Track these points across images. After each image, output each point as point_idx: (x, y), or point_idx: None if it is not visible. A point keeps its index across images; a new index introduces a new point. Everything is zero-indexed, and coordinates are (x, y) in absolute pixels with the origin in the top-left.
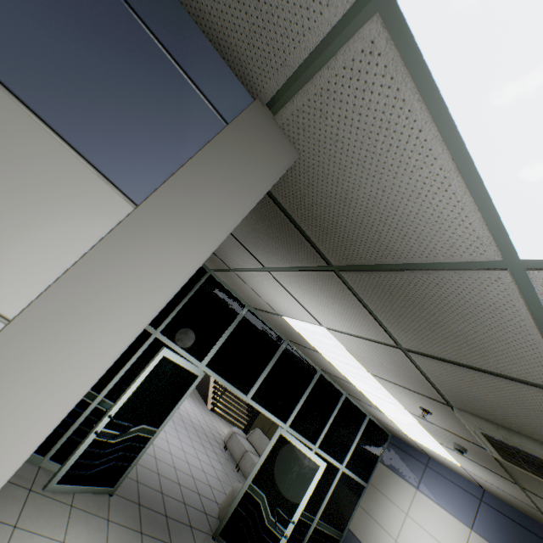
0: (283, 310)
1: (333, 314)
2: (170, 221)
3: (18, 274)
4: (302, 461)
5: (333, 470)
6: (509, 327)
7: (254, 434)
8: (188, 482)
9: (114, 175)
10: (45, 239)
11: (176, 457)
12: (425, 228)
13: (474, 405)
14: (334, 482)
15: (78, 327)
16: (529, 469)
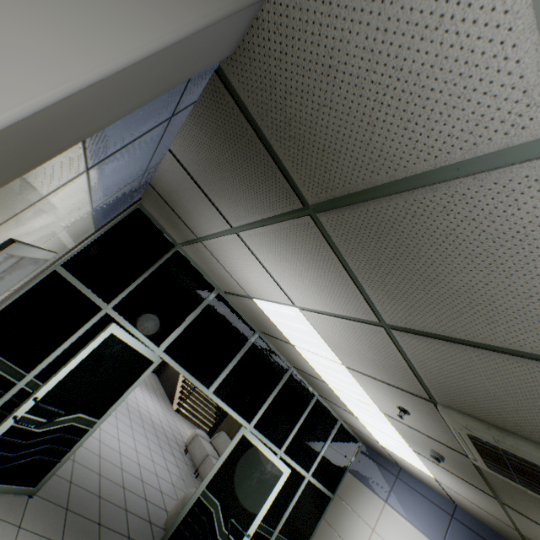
0: (254, 289)
1: (308, 285)
2: None
3: None
4: (264, 466)
5: (299, 478)
6: (539, 268)
7: (219, 438)
8: (135, 486)
9: None
10: None
11: (125, 457)
12: (441, 96)
13: (464, 399)
14: (298, 491)
15: None
16: (517, 480)
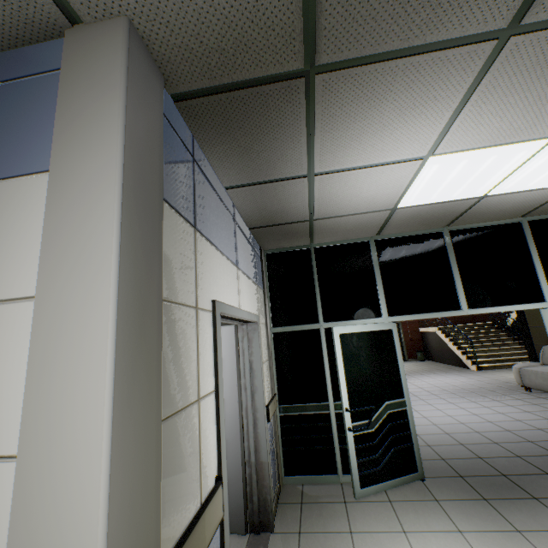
0: (384, 197)
1: (402, 124)
2: (75, 154)
3: (25, 268)
4: None
5: None
6: None
7: (547, 354)
8: (505, 437)
9: (29, 169)
10: (23, 238)
11: (470, 424)
12: None
13: None
14: None
15: (74, 266)
16: None
